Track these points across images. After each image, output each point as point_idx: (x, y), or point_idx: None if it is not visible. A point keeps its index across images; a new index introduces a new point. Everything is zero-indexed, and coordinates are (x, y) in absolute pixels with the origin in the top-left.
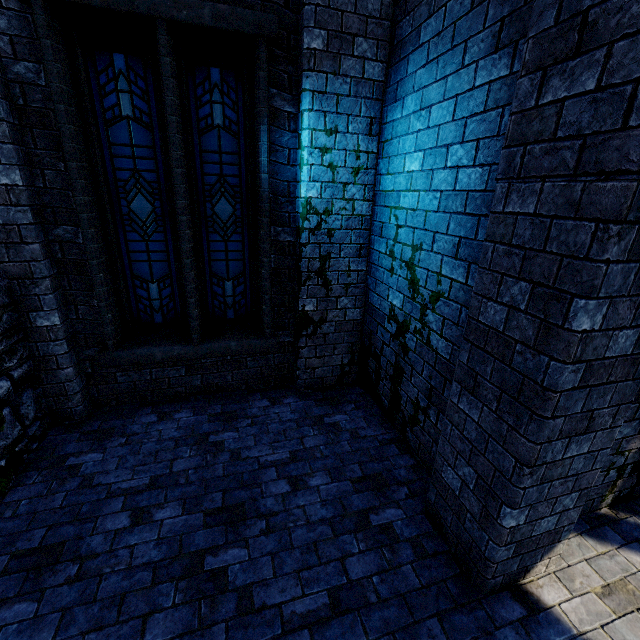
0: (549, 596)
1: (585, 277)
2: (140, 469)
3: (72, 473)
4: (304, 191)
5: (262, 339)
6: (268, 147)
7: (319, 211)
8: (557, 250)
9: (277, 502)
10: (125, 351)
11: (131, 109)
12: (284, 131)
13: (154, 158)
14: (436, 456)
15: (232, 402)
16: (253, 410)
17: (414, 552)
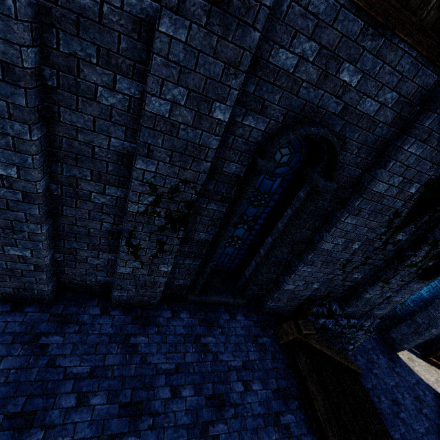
0: (400, 356)
1: (436, 327)
2: None
3: None
4: None
5: None
6: None
7: None
8: (435, 322)
9: None
10: None
11: None
12: None
13: None
14: (390, 331)
15: None
16: None
17: (381, 344)
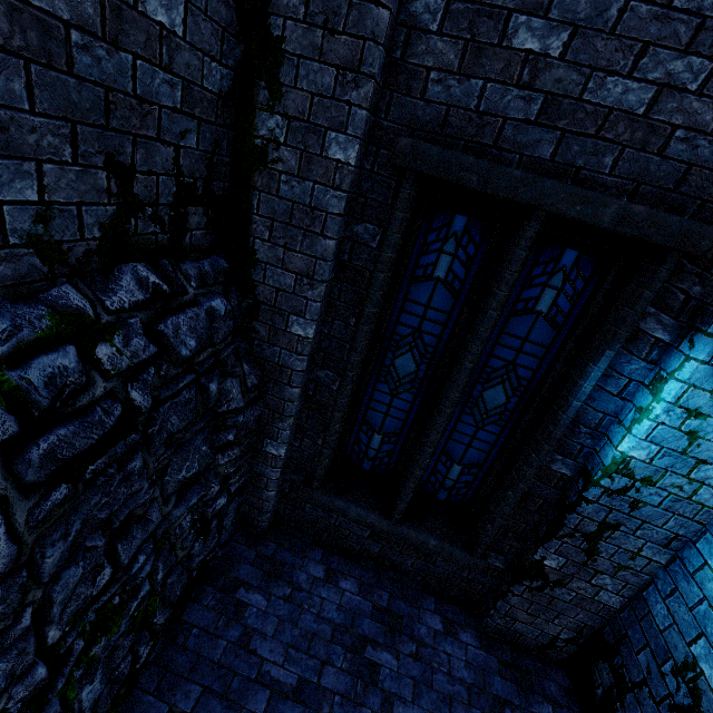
0: None
1: None
2: (292, 654)
3: (238, 614)
4: (627, 446)
5: (468, 553)
6: (601, 373)
7: (635, 475)
8: None
9: None
10: (324, 495)
11: (445, 271)
12: (636, 357)
13: (444, 324)
14: None
15: (401, 596)
16: (421, 628)
17: None
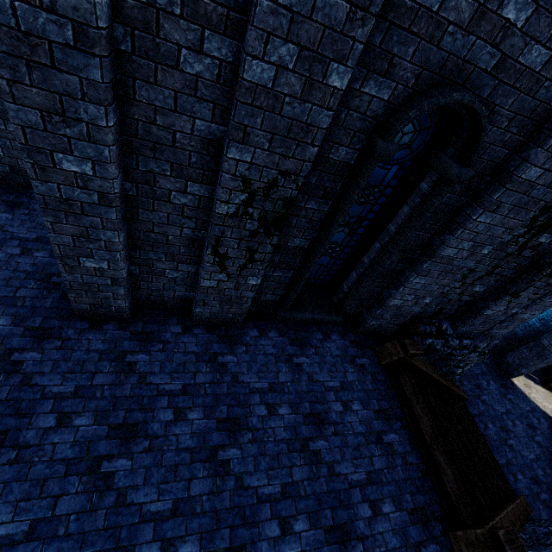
0: (515, 382)
1: None
2: None
3: None
4: None
5: None
6: None
7: None
8: None
9: None
10: None
11: None
12: None
13: None
14: (506, 354)
15: None
16: None
17: (493, 369)
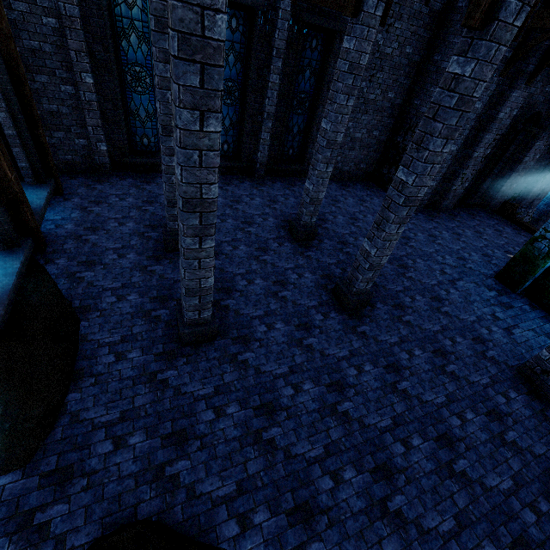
0: None
1: None
2: None
3: None
4: None
5: None
6: None
7: None
8: None
9: None
10: None
11: None
12: None
13: None
14: None
15: None
16: None
17: None
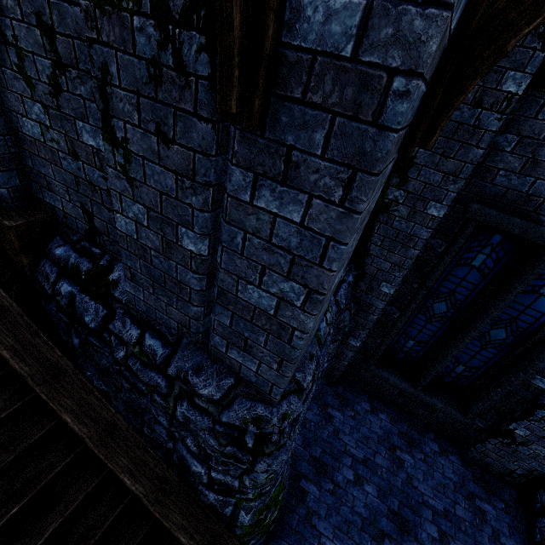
0: None
1: None
2: (359, 444)
3: (330, 420)
4: None
5: (462, 415)
6: None
7: None
8: None
9: (428, 539)
10: (376, 369)
11: (480, 263)
12: None
13: (472, 290)
14: None
15: (414, 429)
16: (426, 448)
17: None
